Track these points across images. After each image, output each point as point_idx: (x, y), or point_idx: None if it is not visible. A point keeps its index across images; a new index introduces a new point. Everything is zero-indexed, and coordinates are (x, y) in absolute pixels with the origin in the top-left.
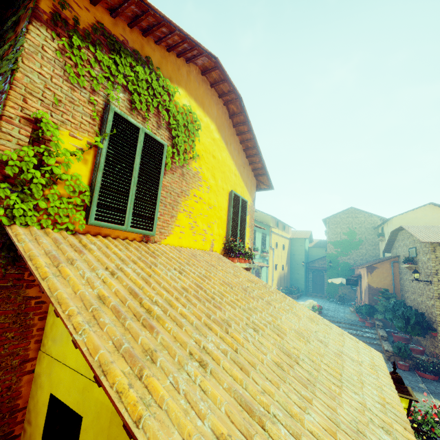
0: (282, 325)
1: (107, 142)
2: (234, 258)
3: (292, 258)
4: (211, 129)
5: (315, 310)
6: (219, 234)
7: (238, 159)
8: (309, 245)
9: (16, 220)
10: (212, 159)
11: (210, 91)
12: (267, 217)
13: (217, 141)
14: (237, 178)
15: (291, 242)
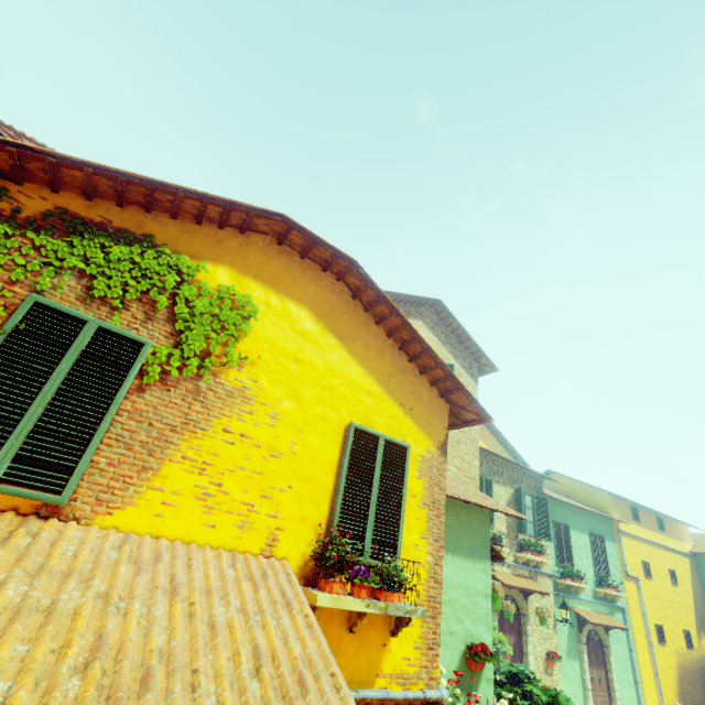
0: None
1: None
2: (328, 580)
3: None
4: (296, 317)
5: None
6: (303, 517)
7: (383, 365)
8: None
9: None
10: (294, 366)
11: (300, 264)
12: (599, 495)
13: (313, 335)
14: (377, 399)
15: (699, 564)
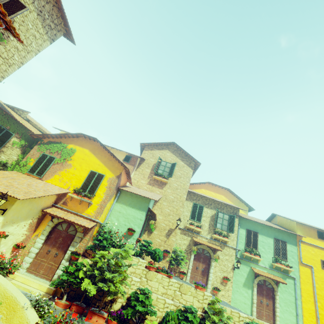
0: (13, 183)
1: (38, 159)
2: (73, 193)
3: None
4: (85, 151)
5: None
6: (76, 185)
7: (105, 159)
8: None
9: (17, 171)
10: (82, 160)
11: (89, 141)
12: (292, 223)
13: (88, 154)
14: (101, 166)
15: None
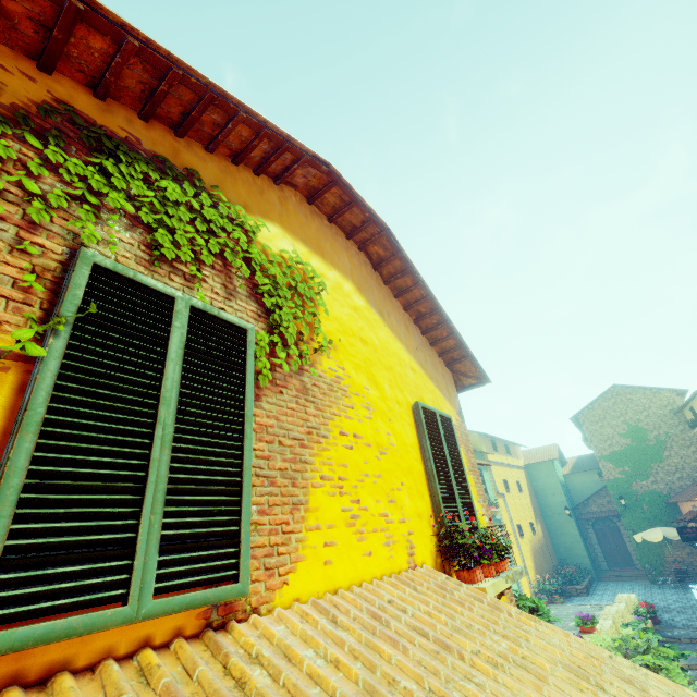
0: None
1: (64, 341)
2: (473, 569)
3: (542, 503)
4: (346, 291)
5: (644, 618)
6: (418, 513)
7: (410, 339)
8: (562, 472)
9: None
10: (362, 347)
11: (330, 229)
12: (471, 437)
13: (363, 311)
14: (418, 375)
15: (529, 472)
